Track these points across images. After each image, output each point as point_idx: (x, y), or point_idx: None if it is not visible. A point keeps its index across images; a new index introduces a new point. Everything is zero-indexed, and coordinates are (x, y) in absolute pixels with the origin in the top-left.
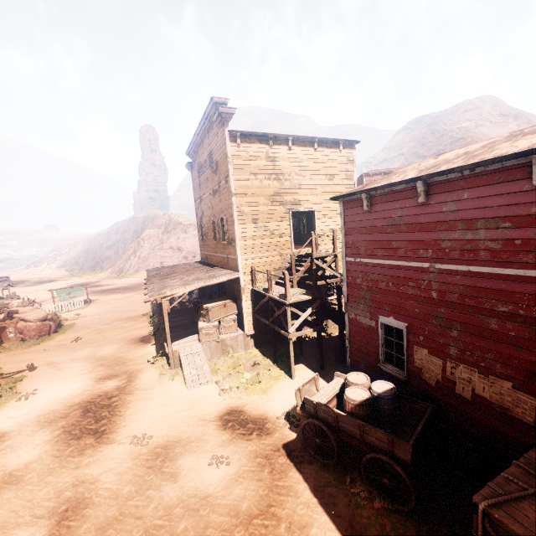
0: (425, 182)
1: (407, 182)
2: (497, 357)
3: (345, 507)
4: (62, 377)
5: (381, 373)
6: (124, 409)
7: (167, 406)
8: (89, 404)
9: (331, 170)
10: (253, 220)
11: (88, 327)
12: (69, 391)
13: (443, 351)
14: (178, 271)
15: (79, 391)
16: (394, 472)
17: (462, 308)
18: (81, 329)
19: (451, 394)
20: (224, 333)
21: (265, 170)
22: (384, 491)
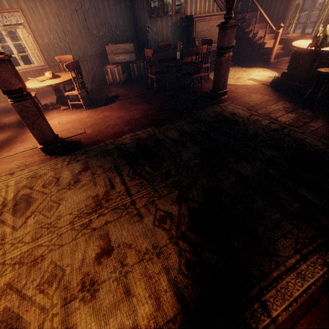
0: None
1: None
2: None
3: None
4: None
5: None
6: None
7: None
8: None
9: None
10: None
11: None
12: None
13: None
14: None
15: None
16: None
17: None
18: None
19: None
20: None
21: None
22: None
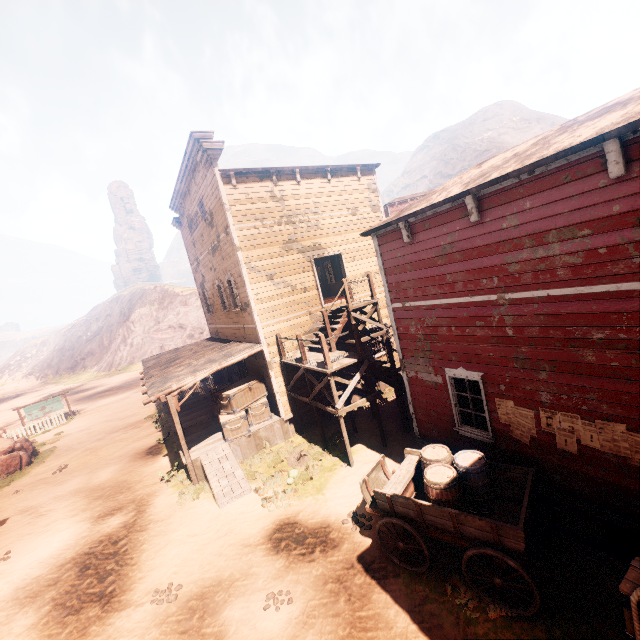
0: (474, 197)
1: (453, 199)
2: (601, 395)
3: (453, 628)
4: (45, 526)
5: (460, 438)
6: (137, 553)
7: (195, 537)
8: (87, 558)
9: (352, 202)
10: (268, 277)
11: (74, 449)
12: (57, 544)
13: (533, 399)
14: (184, 355)
15: (70, 541)
16: (505, 567)
17: (547, 343)
18: (65, 453)
19: (552, 451)
20: (254, 424)
21: (272, 213)
22: (497, 593)
